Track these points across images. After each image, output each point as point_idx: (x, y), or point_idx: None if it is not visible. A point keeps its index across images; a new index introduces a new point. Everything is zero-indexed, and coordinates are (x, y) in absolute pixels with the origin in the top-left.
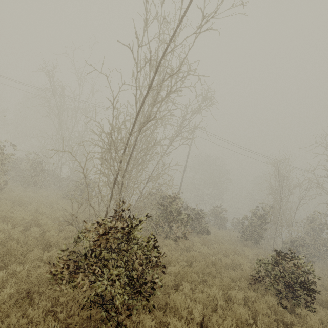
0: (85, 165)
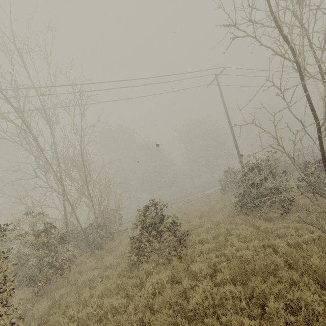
0: (109, 191)
